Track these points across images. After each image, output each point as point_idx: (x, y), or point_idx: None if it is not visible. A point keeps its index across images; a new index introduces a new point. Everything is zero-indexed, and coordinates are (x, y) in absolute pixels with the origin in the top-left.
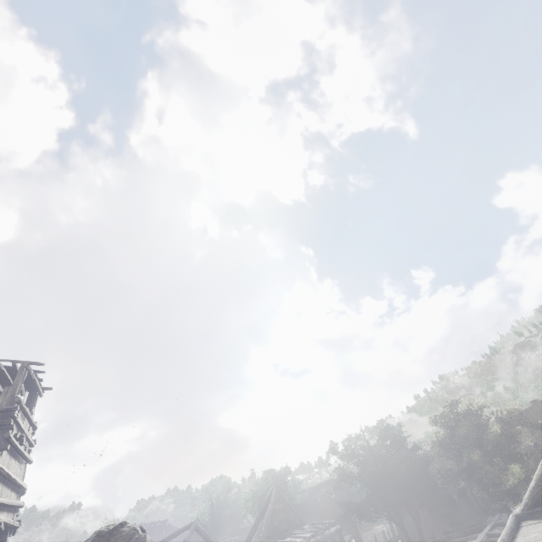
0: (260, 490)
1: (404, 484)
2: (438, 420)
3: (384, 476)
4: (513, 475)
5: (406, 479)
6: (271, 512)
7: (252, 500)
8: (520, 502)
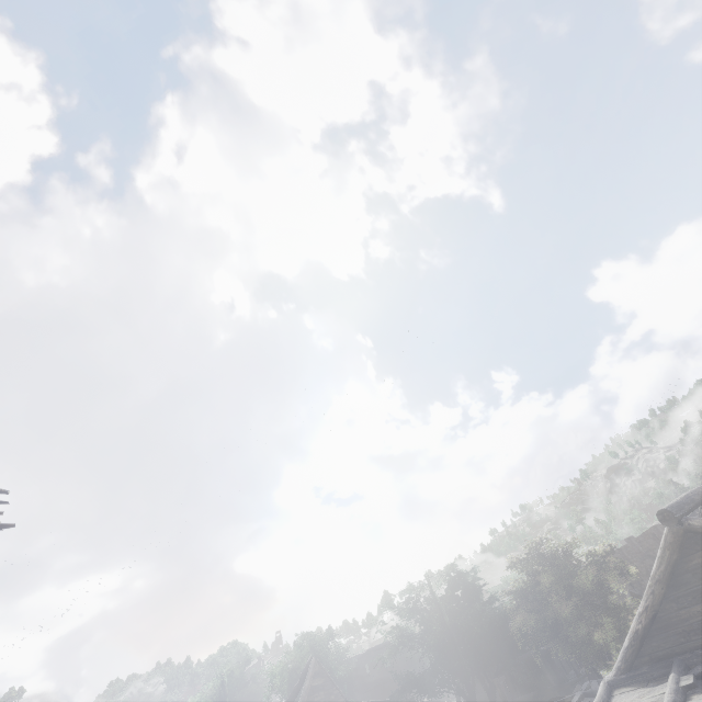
0: (292, 661)
1: (477, 647)
2: (520, 564)
3: (454, 637)
4: (605, 632)
5: (479, 640)
6: (308, 691)
7: (281, 674)
8: (612, 665)
